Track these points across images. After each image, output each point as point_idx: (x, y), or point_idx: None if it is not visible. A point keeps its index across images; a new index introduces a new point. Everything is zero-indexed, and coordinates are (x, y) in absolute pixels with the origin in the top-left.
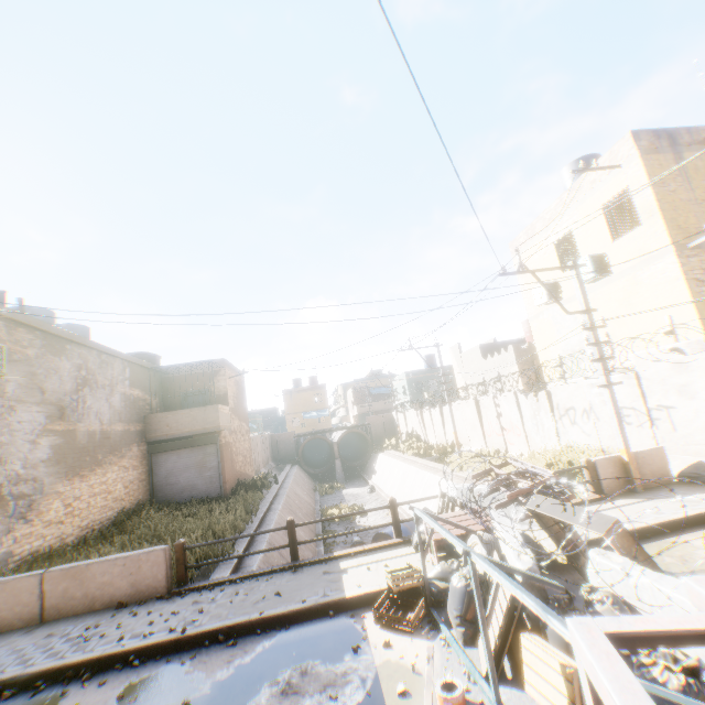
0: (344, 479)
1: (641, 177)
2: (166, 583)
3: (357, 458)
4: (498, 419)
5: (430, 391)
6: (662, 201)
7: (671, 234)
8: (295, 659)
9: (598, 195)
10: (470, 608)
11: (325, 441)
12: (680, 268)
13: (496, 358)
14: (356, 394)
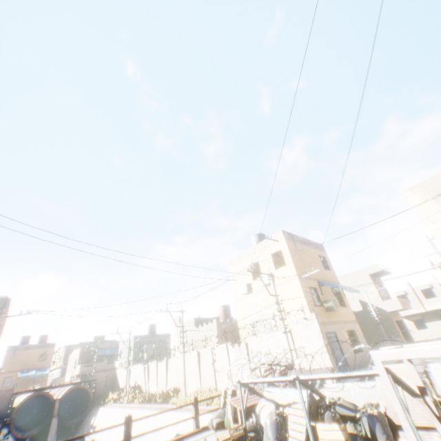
0: (55, 440)
1: (286, 247)
2: None
3: (72, 416)
4: (213, 363)
5: (149, 352)
6: (293, 257)
7: (297, 271)
8: None
9: (270, 249)
10: (280, 431)
11: (49, 396)
12: (301, 285)
13: (204, 327)
14: (83, 354)
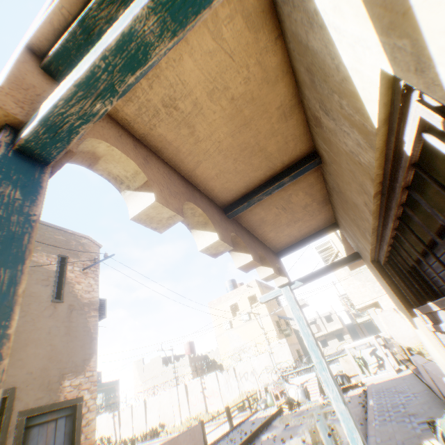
0: None
1: (259, 292)
2: (204, 442)
3: None
4: (203, 391)
5: (98, 403)
6: None
7: (268, 309)
8: (288, 417)
9: (247, 293)
10: (306, 392)
11: None
12: (271, 319)
13: (175, 364)
14: None
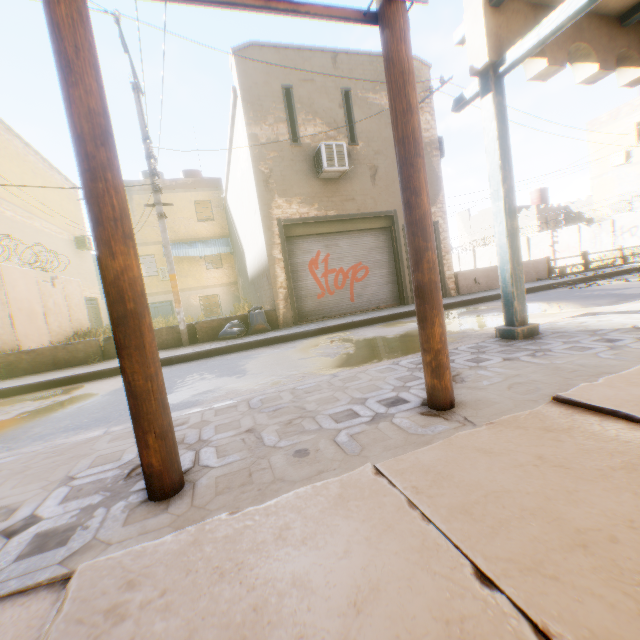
0: None
1: None
2: (546, 274)
3: None
4: (552, 246)
5: None
6: None
7: None
8: None
9: None
10: None
11: None
12: None
13: None
14: None
